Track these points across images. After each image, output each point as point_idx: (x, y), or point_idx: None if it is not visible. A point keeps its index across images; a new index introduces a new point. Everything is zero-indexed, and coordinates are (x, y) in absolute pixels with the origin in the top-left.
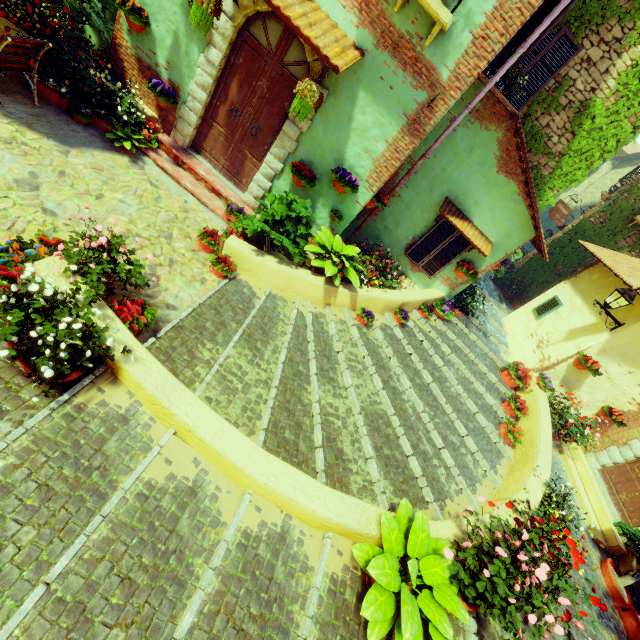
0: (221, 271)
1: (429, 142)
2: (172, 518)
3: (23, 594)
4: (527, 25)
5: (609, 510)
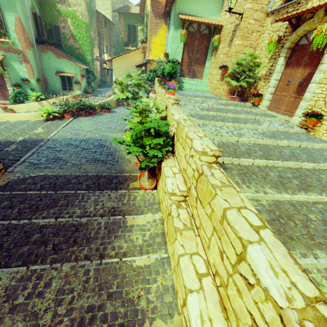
0: (10, 111)
1: (41, 63)
2: (4, 123)
3: None
4: (38, 30)
5: None
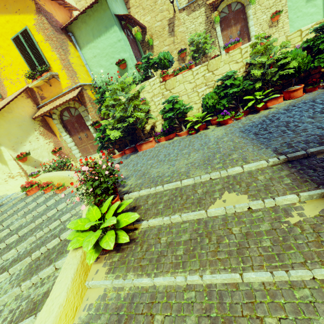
0: None
1: None
2: None
3: None
4: None
5: (97, 155)
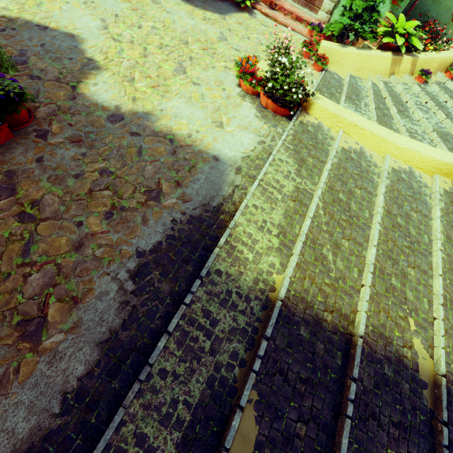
0: (320, 66)
1: None
2: (357, 161)
3: (318, 176)
4: None
5: None
